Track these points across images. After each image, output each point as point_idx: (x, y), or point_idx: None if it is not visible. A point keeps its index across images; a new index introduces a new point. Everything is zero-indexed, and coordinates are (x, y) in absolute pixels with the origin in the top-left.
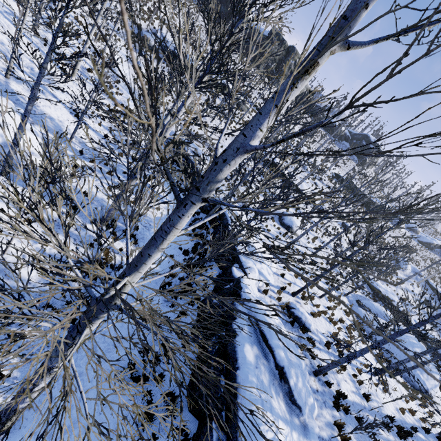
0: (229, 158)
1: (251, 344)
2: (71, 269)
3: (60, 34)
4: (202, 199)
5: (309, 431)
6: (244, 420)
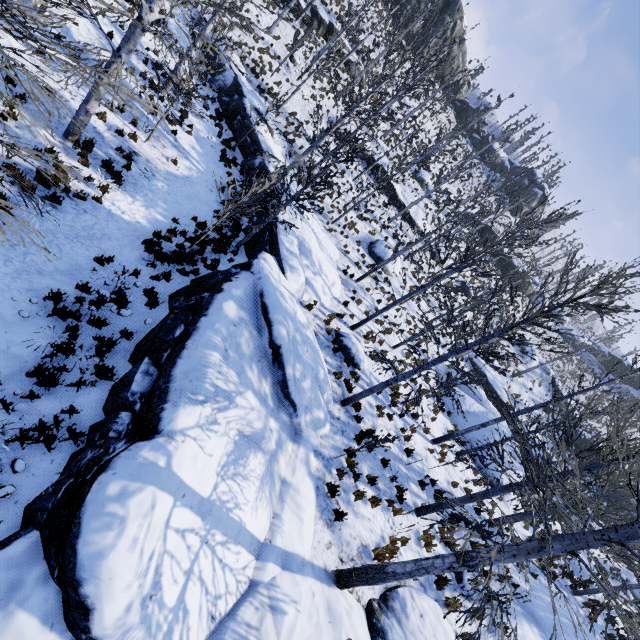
0: None
1: (240, 307)
2: None
3: None
4: None
5: (302, 437)
6: (188, 359)
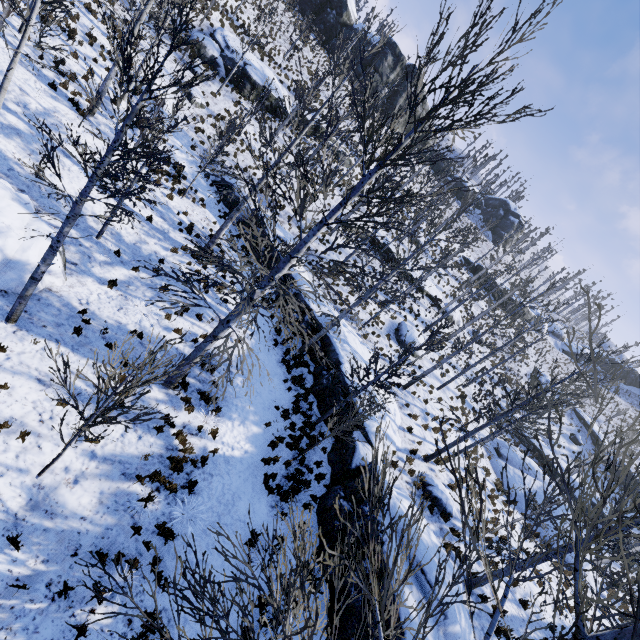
0: None
1: (410, 586)
2: (139, 480)
3: (64, 36)
4: None
5: None
6: None
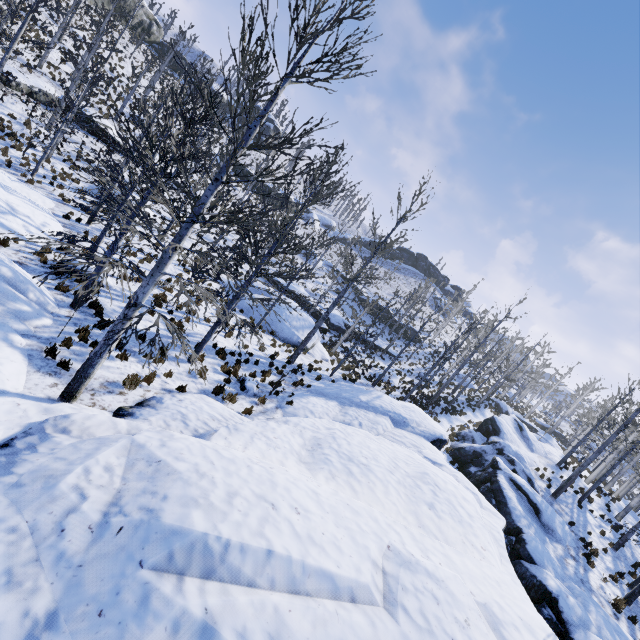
0: None
1: None
2: None
3: None
4: None
5: None
6: None
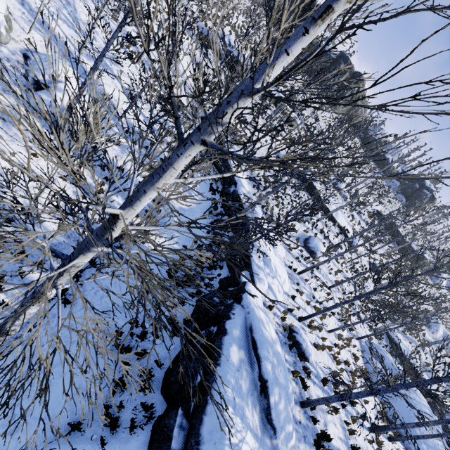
0: (233, 100)
1: (239, 347)
2: None
3: None
4: (201, 140)
5: None
6: (211, 415)
